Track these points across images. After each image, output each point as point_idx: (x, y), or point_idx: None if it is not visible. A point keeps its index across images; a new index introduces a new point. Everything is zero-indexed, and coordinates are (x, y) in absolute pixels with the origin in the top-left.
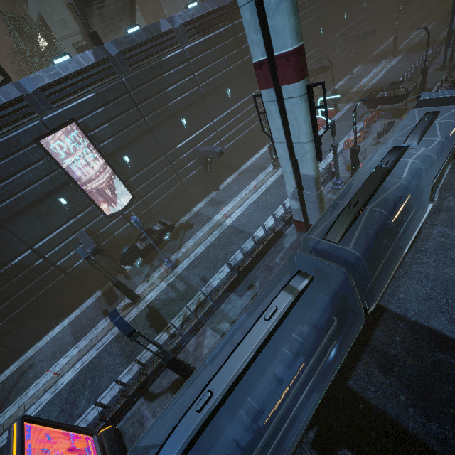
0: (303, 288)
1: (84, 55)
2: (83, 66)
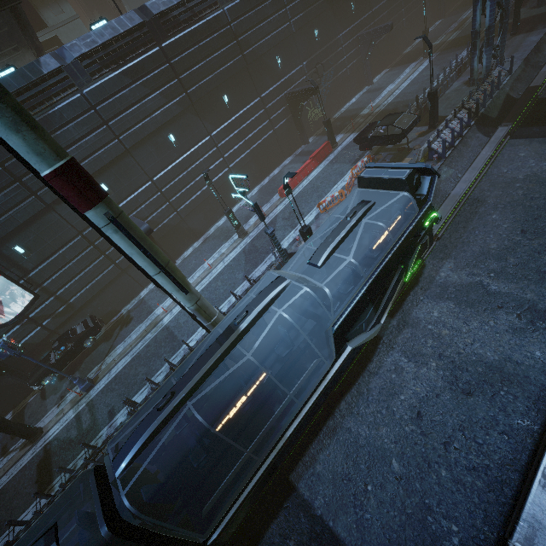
0: None
1: None
2: None
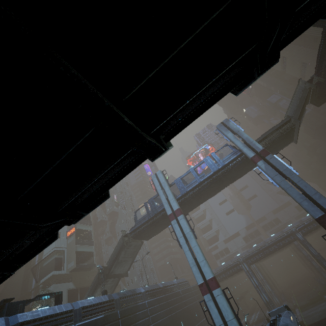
0: None
1: (104, 296)
2: (103, 300)
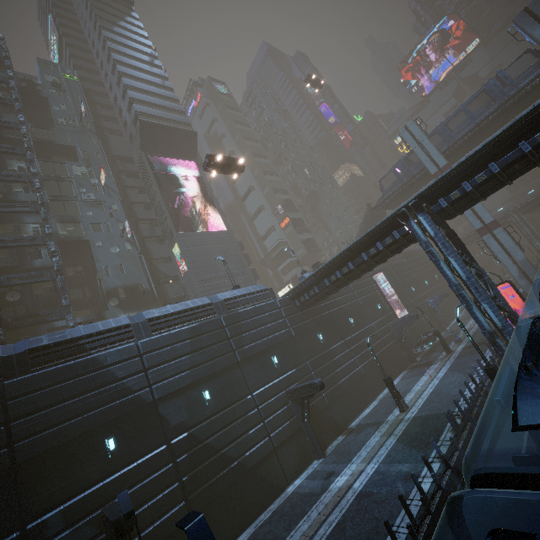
0: None
1: None
2: None
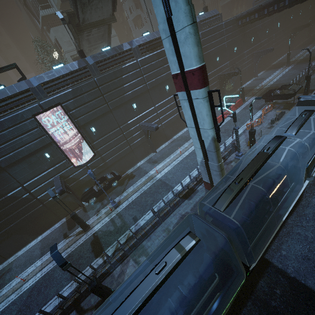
0: (189, 248)
1: (72, 64)
2: (70, 71)
